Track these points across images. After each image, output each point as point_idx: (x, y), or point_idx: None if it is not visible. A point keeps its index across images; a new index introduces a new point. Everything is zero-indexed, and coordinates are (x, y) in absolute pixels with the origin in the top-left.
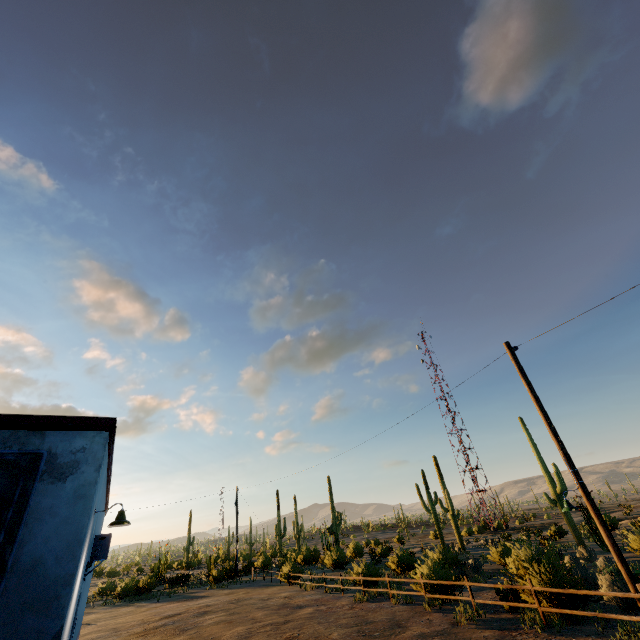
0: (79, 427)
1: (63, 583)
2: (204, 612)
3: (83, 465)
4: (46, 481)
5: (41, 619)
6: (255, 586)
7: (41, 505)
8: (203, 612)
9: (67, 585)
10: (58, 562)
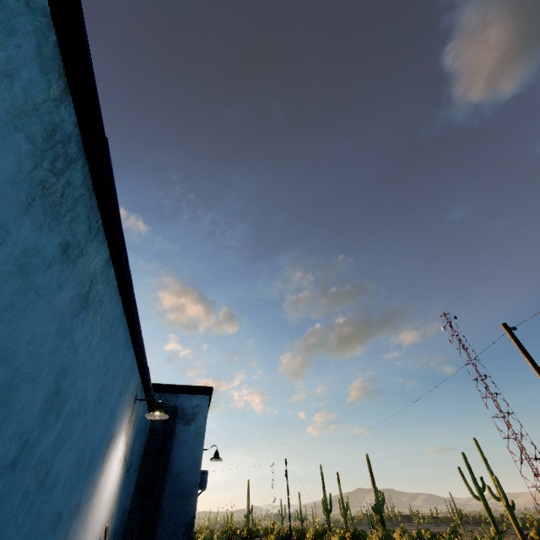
0: (194, 392)
1: (194, 486)
2: None
3: (198, 415)
4: (181, 424)
5: (185, 506)
6: None
7: (179, 438)
8: None
9: (196, 488)
10: (190, 473)
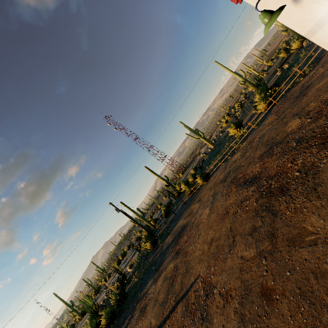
0: None
1: None
2: (266, 153)
3: None
4: None
5: None
6: (185, 210)
7: None
8: (265, 154)
9: None
10: None
